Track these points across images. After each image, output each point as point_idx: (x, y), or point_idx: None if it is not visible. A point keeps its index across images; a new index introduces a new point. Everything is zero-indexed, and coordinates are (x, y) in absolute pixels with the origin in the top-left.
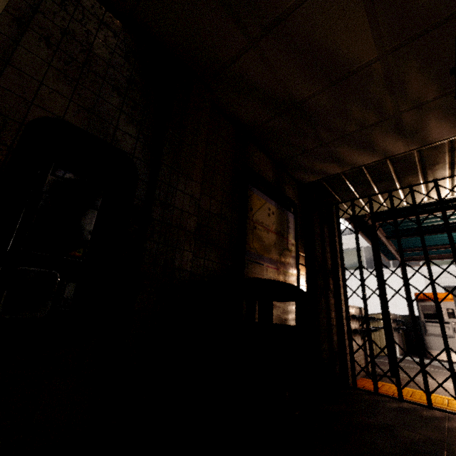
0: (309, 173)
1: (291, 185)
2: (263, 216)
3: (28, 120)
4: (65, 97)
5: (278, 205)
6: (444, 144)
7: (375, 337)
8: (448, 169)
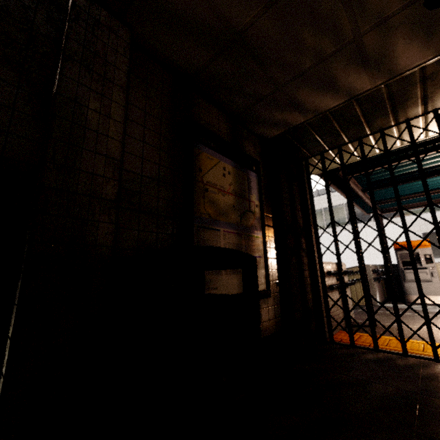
0: (270, 126)
1: (252, 142)
2: (217, 176)
3: None
4: None
5: (235, 164)
6: (415, 74)
7: (357, 288)
8: (421, 105)
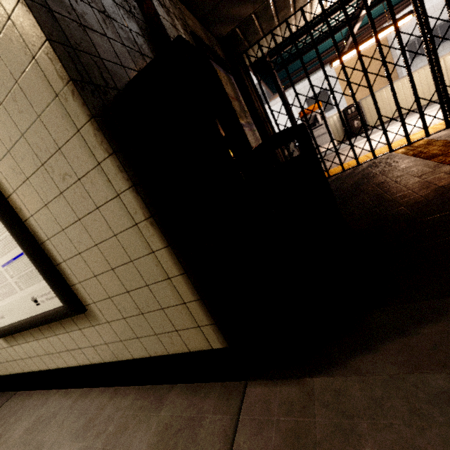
0: (226, 23)
1: (216, 44)
2: (225, 86)
3: (98, 50)
4: (85, 4)
5: (224, 71)
6: None
7: None
8: None
